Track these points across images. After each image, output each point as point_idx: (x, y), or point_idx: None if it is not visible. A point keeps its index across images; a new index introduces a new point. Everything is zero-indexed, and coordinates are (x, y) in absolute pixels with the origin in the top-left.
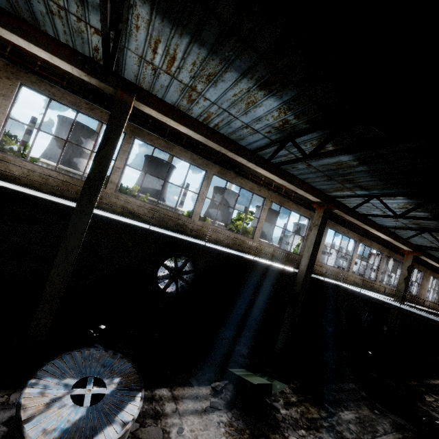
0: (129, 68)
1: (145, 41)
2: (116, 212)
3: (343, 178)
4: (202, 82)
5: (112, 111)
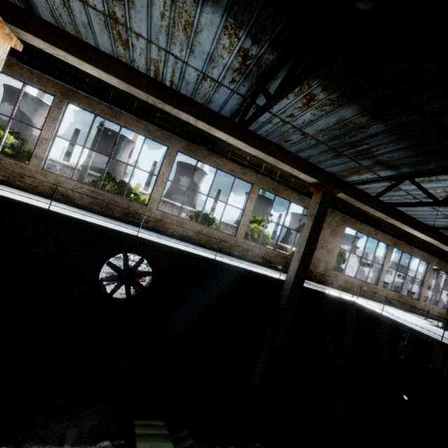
0: (39, 2)
1: None
2: (44, 195)
3: (354, 150)
4: (116, 2)
5: None
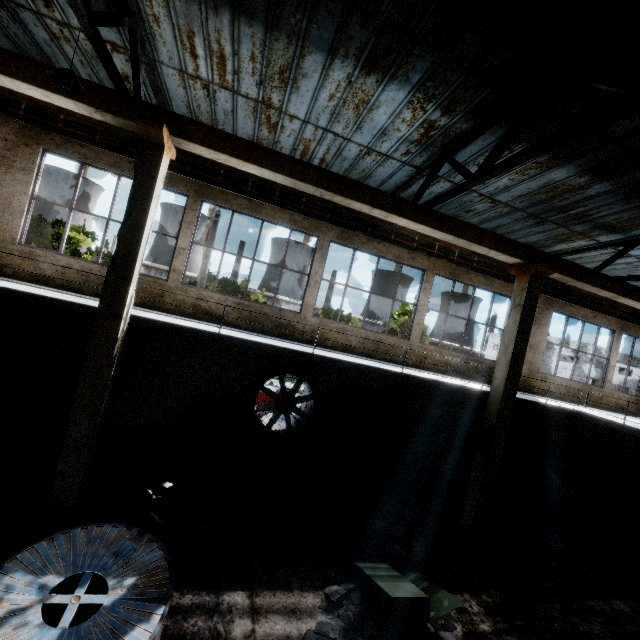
0: (175, 96)
1: (176, 40)
2: (186, 315)
3: (565, 214)
4: (275, 89)
5: (138, 157)
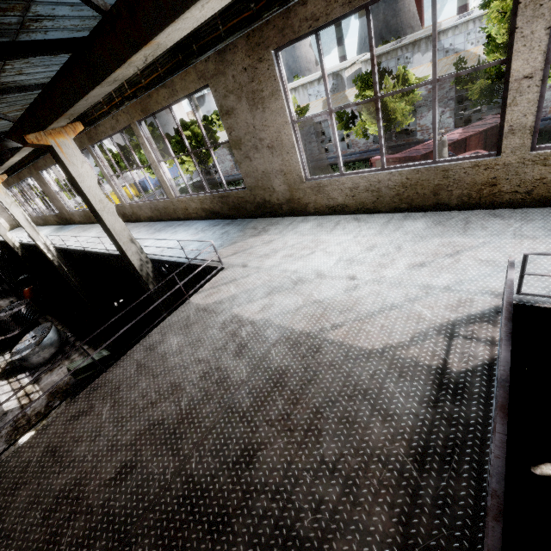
0: None
1: None
2: None
3: None
4: None
5: None
